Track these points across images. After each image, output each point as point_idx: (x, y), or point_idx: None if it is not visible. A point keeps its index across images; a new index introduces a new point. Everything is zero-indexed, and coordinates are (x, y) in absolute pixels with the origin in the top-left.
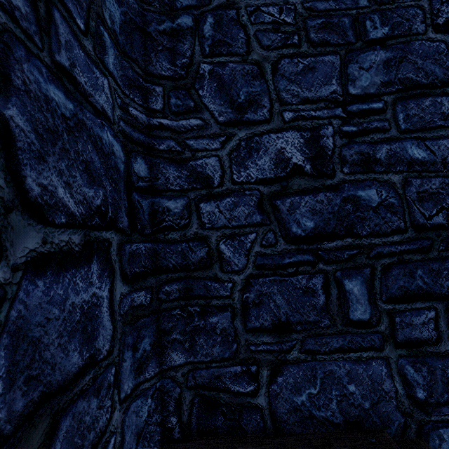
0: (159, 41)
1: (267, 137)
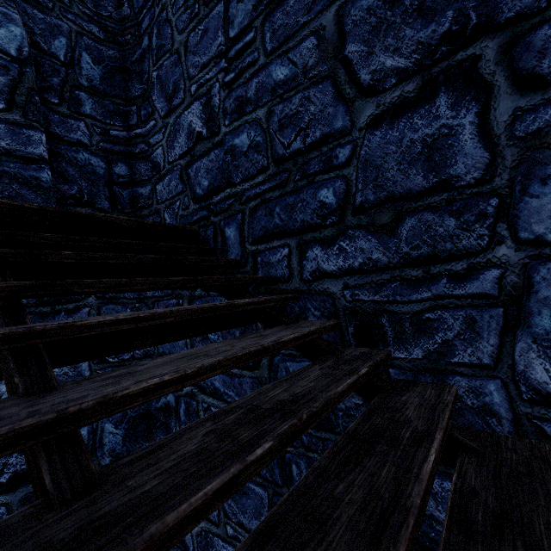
0: (158, 417)
1: (217, 539)
